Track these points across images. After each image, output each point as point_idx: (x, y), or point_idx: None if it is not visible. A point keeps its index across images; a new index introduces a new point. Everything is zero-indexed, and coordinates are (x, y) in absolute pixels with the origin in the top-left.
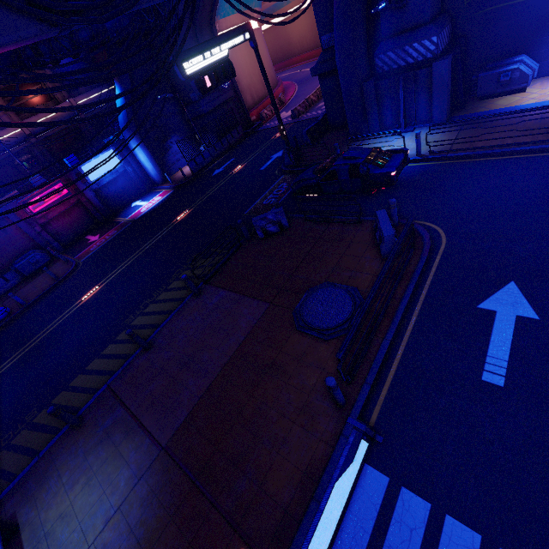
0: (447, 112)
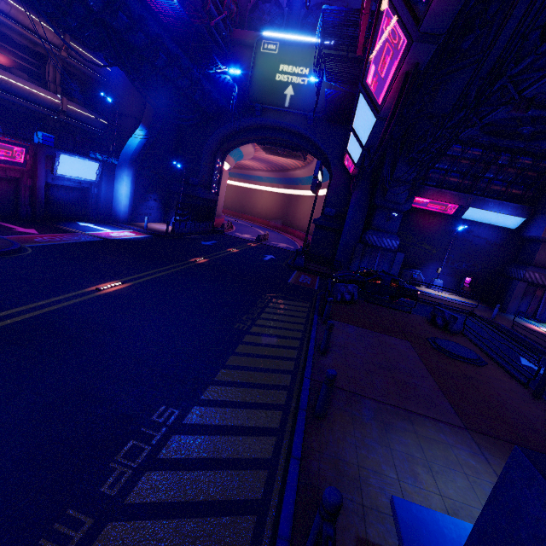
0: None
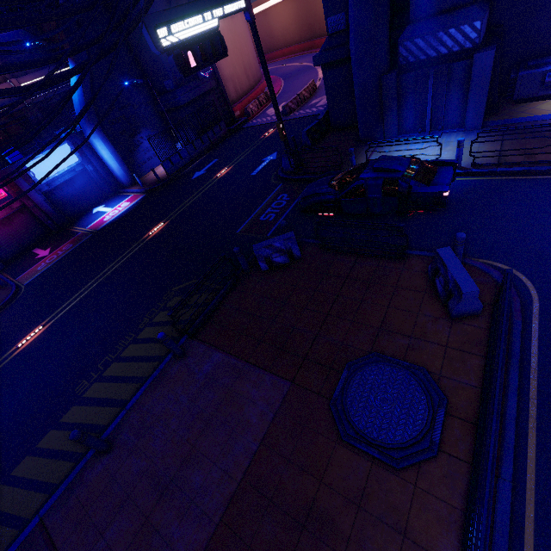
0: (483, 116)
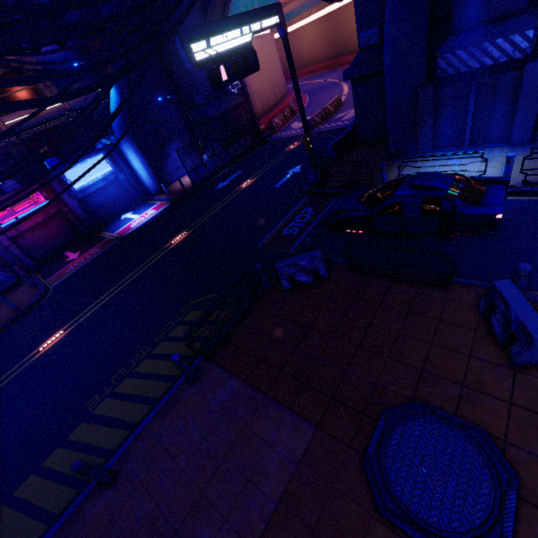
0: (532, 130)
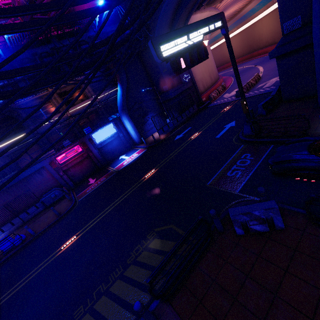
0: None
